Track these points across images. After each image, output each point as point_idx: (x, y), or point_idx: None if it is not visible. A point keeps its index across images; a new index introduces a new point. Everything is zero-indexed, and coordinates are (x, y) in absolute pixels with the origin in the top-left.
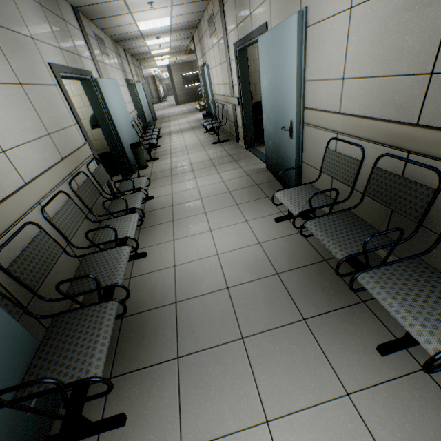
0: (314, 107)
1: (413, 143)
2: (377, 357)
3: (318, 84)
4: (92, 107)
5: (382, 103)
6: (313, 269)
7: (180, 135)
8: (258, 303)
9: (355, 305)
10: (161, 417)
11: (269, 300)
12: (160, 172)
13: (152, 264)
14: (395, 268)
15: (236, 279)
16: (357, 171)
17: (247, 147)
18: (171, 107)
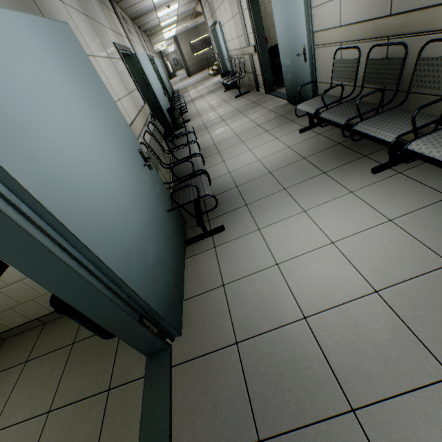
0: (321, 29)
1: (388, 30)
2: (371, 176)
3: (322, 8)
4: (135, 79)
5: (367, 8)
6: (330, 150)
7: (202, 99)
8: (292, 174)
9: (359, 159)
10: (244, 224)
11: (299, 171)
12: (195, 128)
13: (213, 175)
14: (379, 116)
15: (275, 168)
16: (357, 68)
17: (267, 92)
18: (184, 80)
